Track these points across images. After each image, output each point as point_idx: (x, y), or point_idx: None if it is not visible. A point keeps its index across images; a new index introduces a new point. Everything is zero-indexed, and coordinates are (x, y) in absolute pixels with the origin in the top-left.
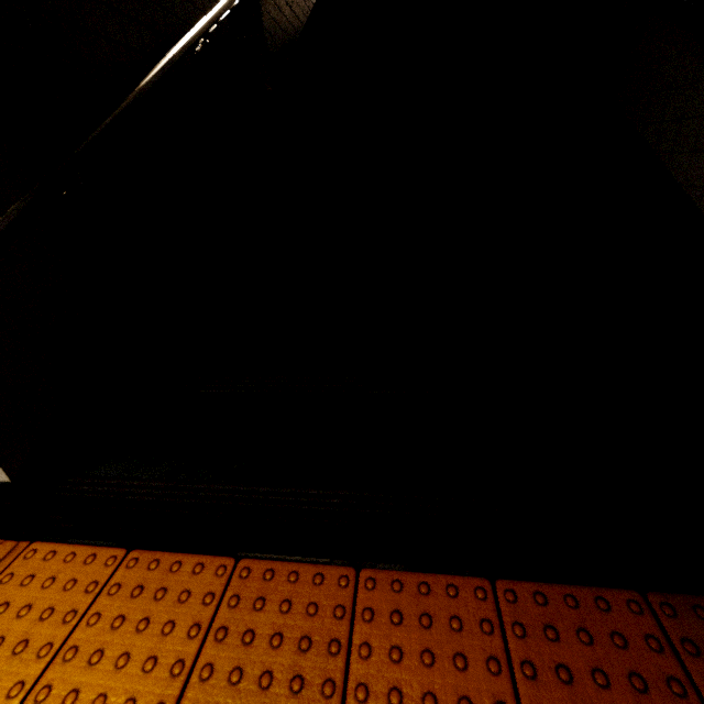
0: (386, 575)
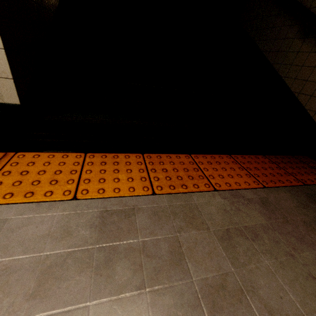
0: (199, 155)
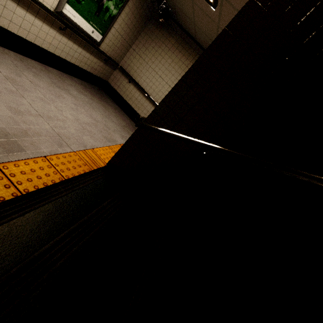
0: None
